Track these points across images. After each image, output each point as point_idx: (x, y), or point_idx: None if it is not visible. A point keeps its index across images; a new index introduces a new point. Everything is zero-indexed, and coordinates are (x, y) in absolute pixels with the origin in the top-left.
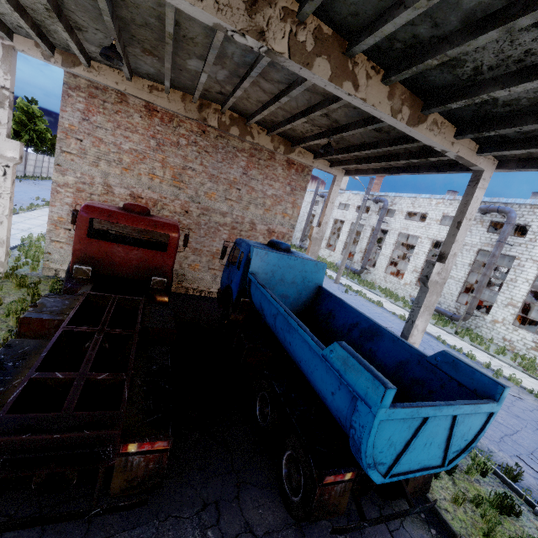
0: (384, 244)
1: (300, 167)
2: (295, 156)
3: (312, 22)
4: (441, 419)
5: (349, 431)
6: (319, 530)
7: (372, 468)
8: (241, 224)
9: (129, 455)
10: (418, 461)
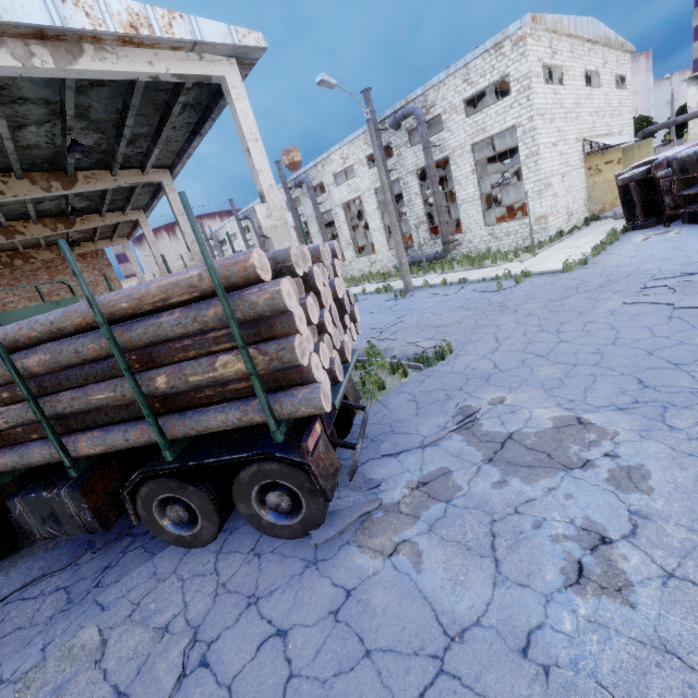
0: None
1: (93, 254)
2: (79, 251)
3: None
4: None
5: None
6: None
7: None
8: None
9: None
10: None
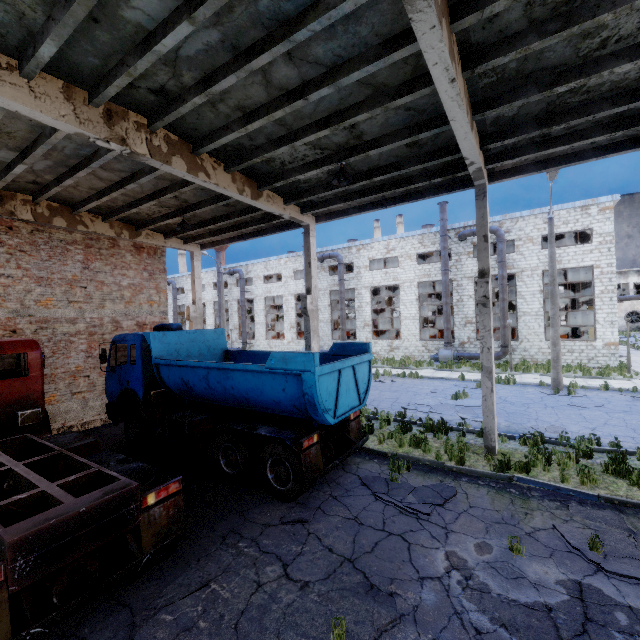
0: (255, 312)
1: (151, 250)
2: (144, 239)
3: (161, 131)
4: (348, 371)
5: (304, 400)
6: (313, 498)
7: (326, 412)
8: (101, 327)
9: (150, 508)
10: (347, 404)
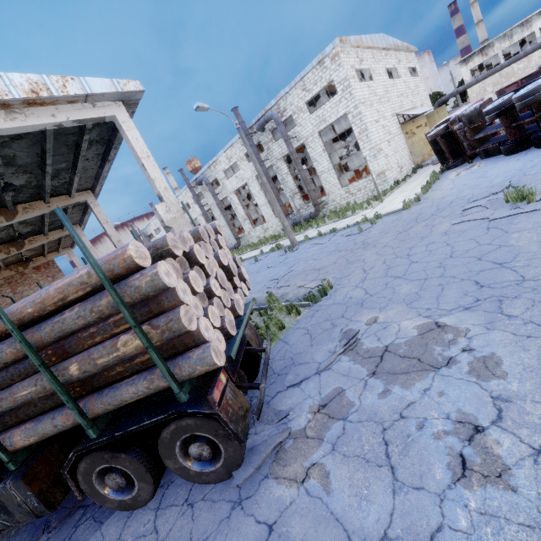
0: None
1: (45, 265)
2: (33, 265)
3: None
4: None
5: None
6: None
7: None
8: None
9: None
10: None
